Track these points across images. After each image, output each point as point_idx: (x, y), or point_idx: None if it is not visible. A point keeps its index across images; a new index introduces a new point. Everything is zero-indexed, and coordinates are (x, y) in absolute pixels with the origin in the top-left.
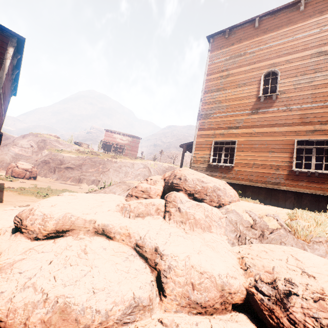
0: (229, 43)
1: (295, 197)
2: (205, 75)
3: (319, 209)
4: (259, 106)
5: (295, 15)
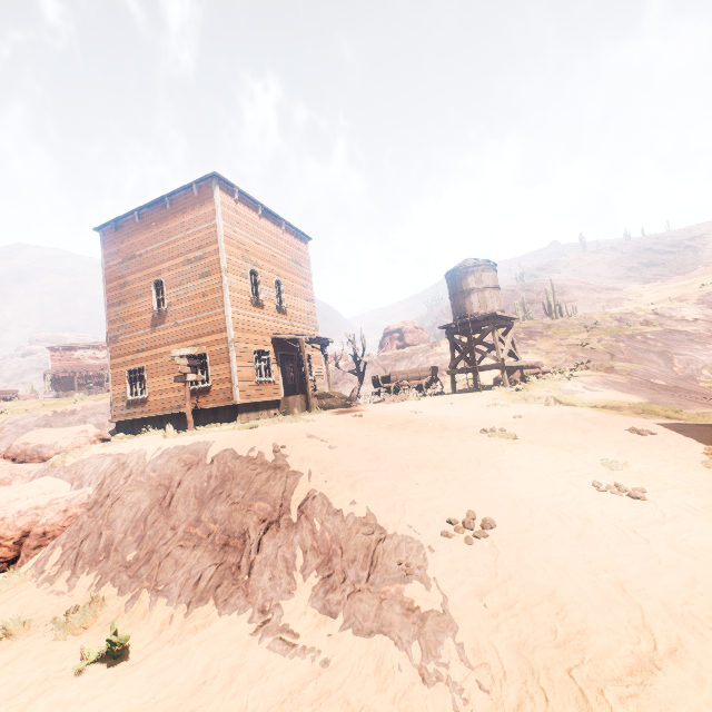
0: (120, 240)
1: (196, 416)
2: (104, 283)
3: (210, 422)
4: (156, 323)
5: (167, 213)
